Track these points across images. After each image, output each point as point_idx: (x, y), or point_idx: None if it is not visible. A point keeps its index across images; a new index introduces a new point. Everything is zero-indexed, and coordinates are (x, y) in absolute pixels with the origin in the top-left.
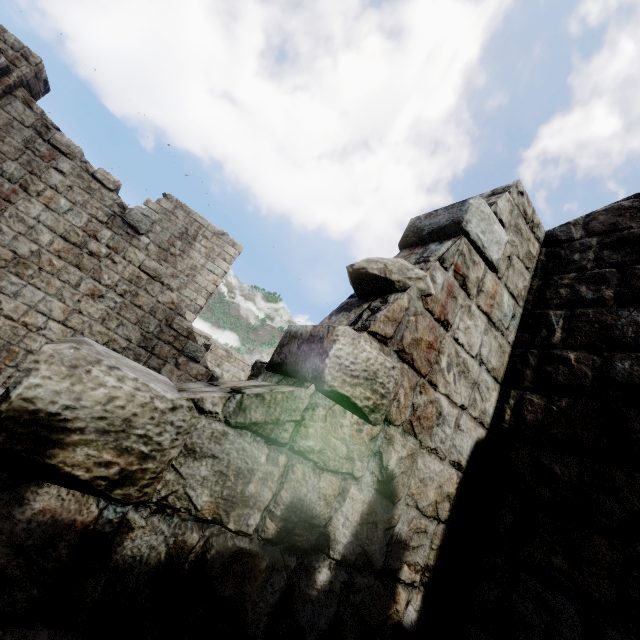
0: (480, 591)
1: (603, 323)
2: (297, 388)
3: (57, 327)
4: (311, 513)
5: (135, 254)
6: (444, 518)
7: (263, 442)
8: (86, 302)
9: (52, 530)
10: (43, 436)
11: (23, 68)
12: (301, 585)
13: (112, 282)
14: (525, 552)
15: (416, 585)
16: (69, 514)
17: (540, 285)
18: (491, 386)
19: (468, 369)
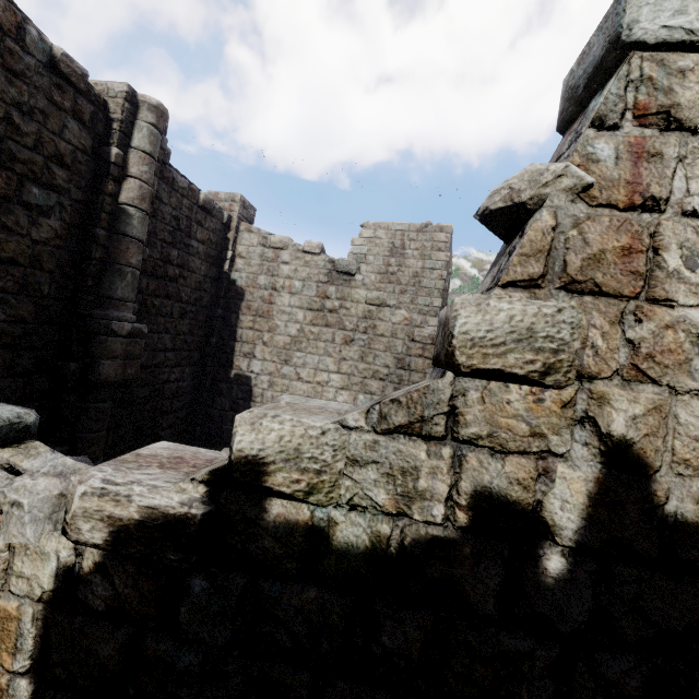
0: None
1: None
2: (435, 380)
3: (336, 377)
4: (506, 500)
5: (358, 294)
6: None
7: (416, 441)
8: (344, 350)
9: (288, 526)
10: (256, 470)
11: (236, 209)
12: (525, 572)
13: (353, 325)
14: None
15: None
16: (293, 516)
17: None
18: None
19: None
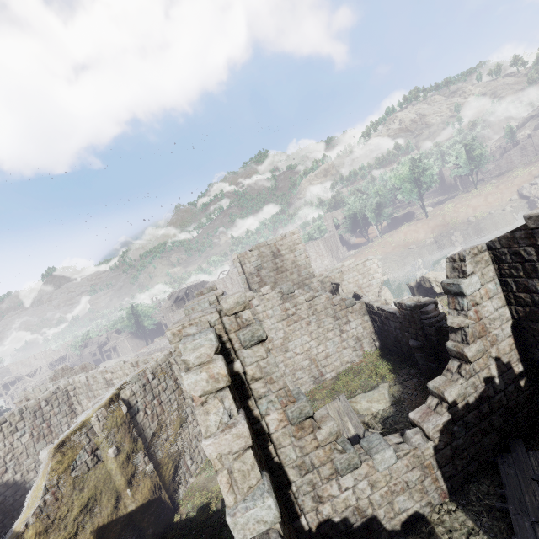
0: (534, 356)
1: (525, 285)
2: (468, 366)
3: (313, 342)
4: (487, 377)
5: (300, 299)
6: (514, 348)
7: (472, 378)
8: (309, 328)
9: (462, 407)
10: (455, 402)
11: None
12: (494, 385)
13: (306, 315)
14: (538, 347)
15: (517, 364)
16: (462, 404)
17: (497, 268)
18: (504, 310)
19: (495, 317)
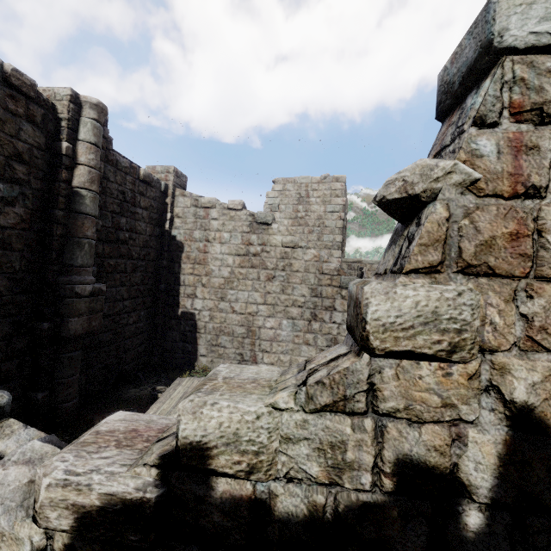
0: None
1: None
2: (353, 360)
3: (263, 308)
4: (425, 465)
5: (275, 239)
6: None
7: (341, 417)
8: (268, 285)
9: (234, 501)
10: (201, 454)
11: (171, 179)
12: (448, 528)
13: (274, 265)
14: None
15: None
16: (237, 491)
17: None
18: None
19: None
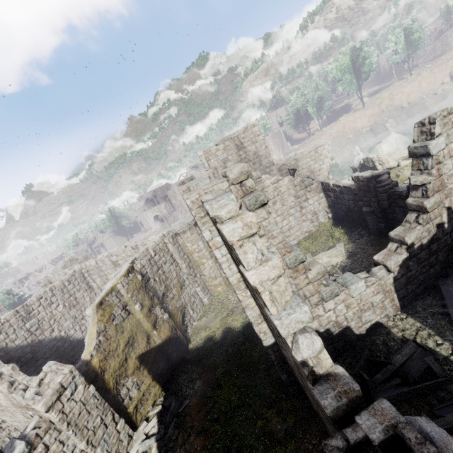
0: None
1: None
2: (425, 215)
3: (278, 218)
4: (439, 223)
5: (267, 183)
6: None
7: (427, 225)
8: (275, 207)
9: (418, 247)
10: (412, 244)
11: None
12: (443, 229)
13: (272, 196)
14: None
15: None
16: (418, 245)
17: None
18: None
19: (452, 173)
